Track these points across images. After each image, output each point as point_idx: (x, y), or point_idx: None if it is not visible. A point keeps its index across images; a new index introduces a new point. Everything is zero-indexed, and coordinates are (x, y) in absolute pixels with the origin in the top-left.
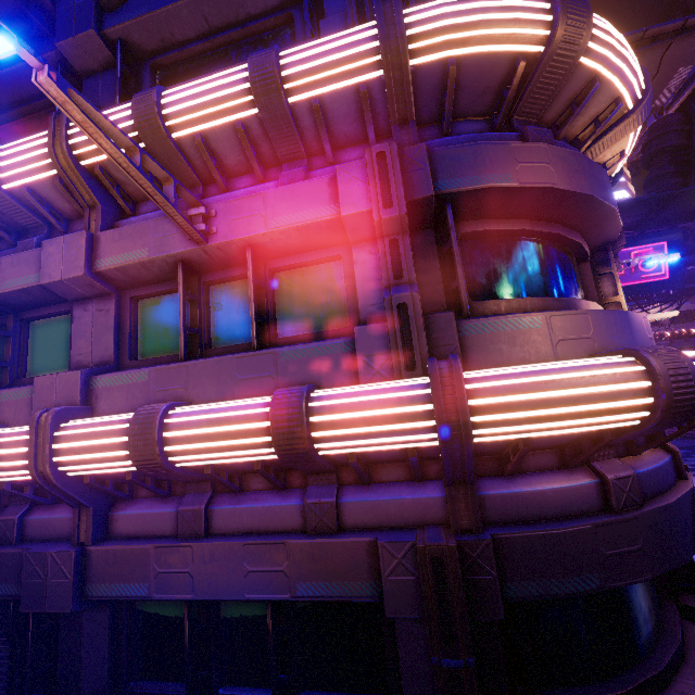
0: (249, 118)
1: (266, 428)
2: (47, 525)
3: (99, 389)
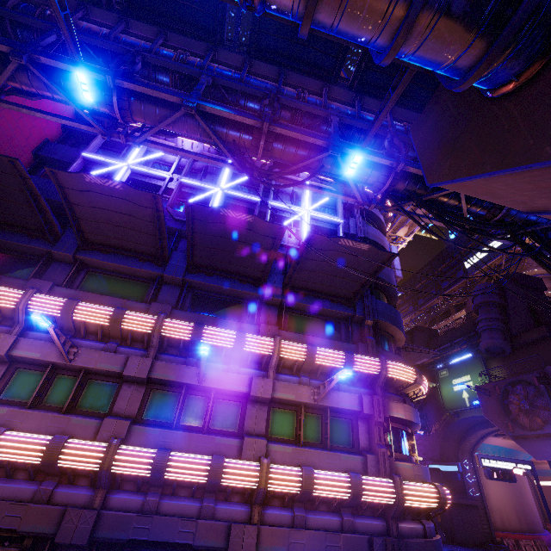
0: (339, 367)
1: (349, 486)
2: (227, 512)
3: (270, 450)
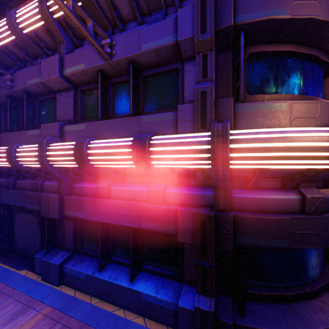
0: None
1: (130, 152)
2: (50, 186)
3: (66, 131)
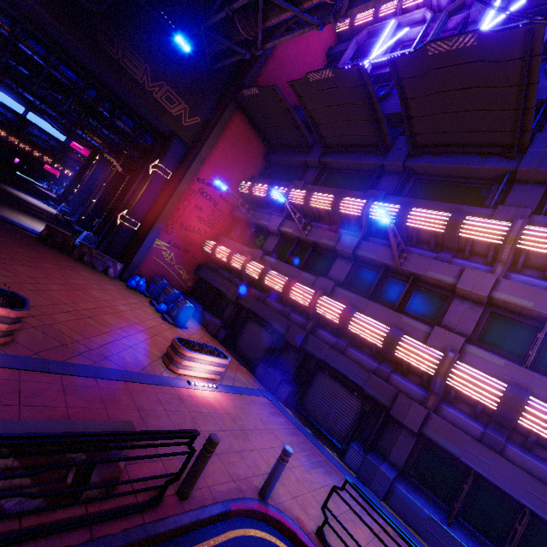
0: None
1: None
2: (402, 384)
3: (468, 351)
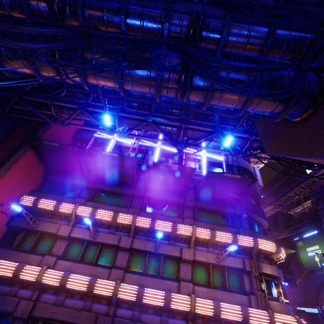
0: (229, 242)
1: (241, 313)
2: (174, 323)
3: (195, 289)
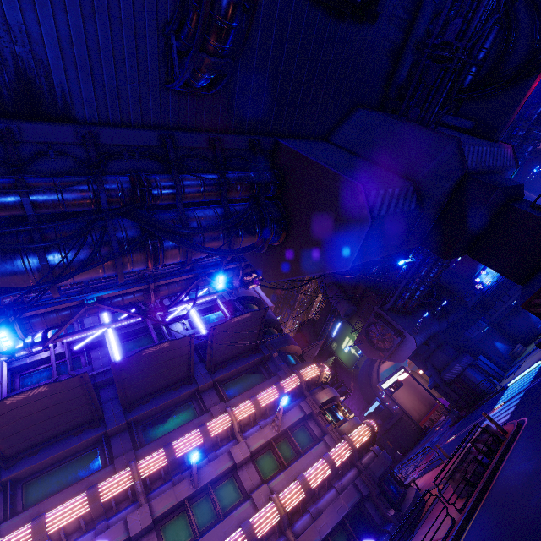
0: (277, 397)
1: (326, 464)
2: None
3: (272, 487)
